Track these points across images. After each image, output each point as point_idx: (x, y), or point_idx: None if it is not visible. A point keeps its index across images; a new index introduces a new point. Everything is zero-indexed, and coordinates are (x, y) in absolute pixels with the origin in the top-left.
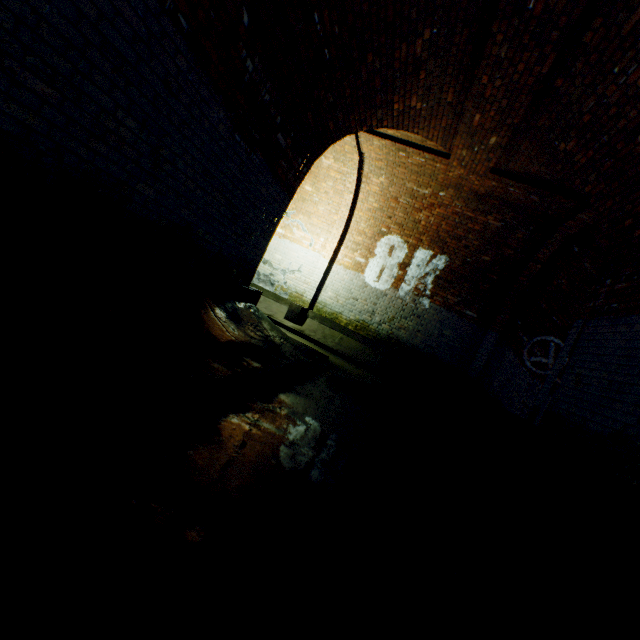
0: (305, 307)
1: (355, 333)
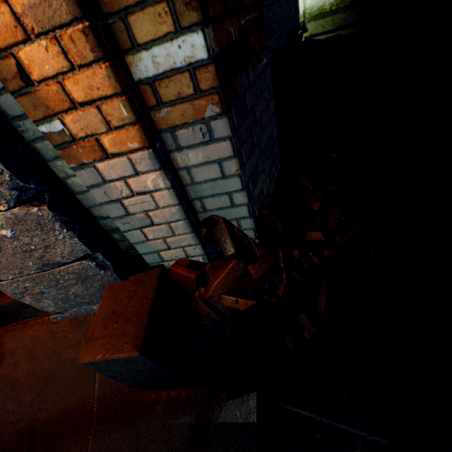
0: (301, 20)
1: (338, 10)
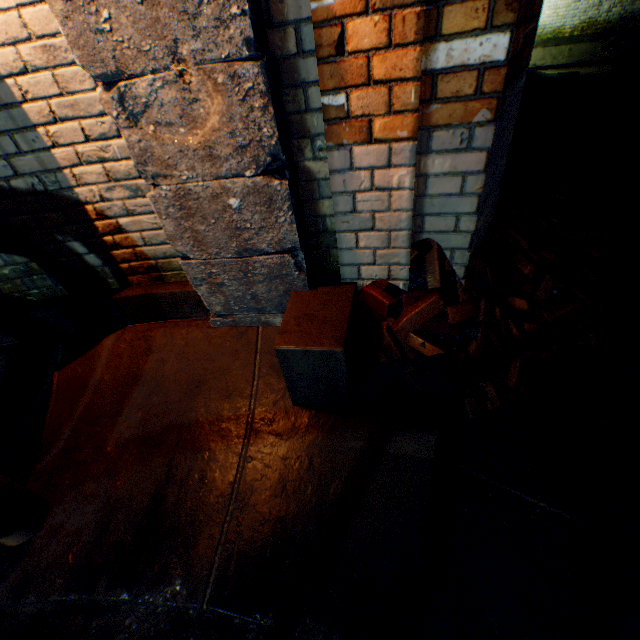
0: None
1: (581, 37)
